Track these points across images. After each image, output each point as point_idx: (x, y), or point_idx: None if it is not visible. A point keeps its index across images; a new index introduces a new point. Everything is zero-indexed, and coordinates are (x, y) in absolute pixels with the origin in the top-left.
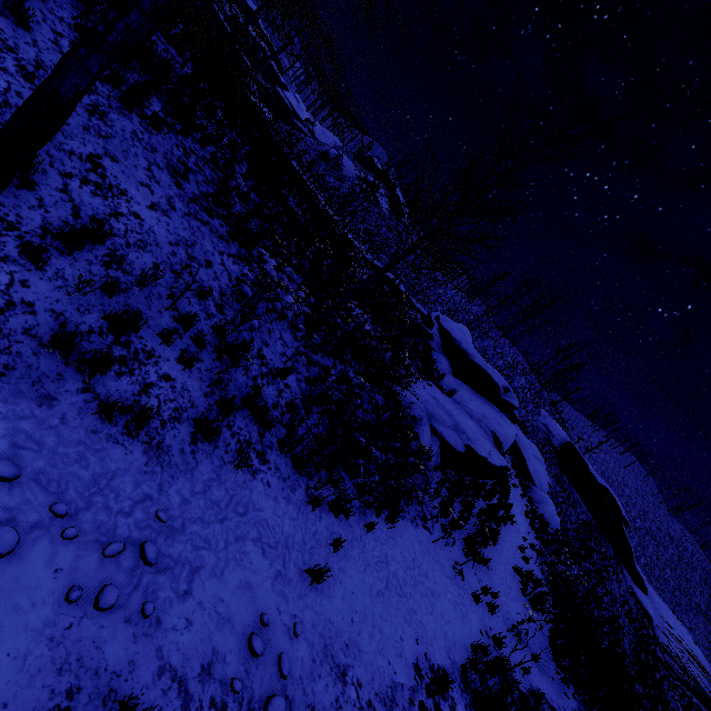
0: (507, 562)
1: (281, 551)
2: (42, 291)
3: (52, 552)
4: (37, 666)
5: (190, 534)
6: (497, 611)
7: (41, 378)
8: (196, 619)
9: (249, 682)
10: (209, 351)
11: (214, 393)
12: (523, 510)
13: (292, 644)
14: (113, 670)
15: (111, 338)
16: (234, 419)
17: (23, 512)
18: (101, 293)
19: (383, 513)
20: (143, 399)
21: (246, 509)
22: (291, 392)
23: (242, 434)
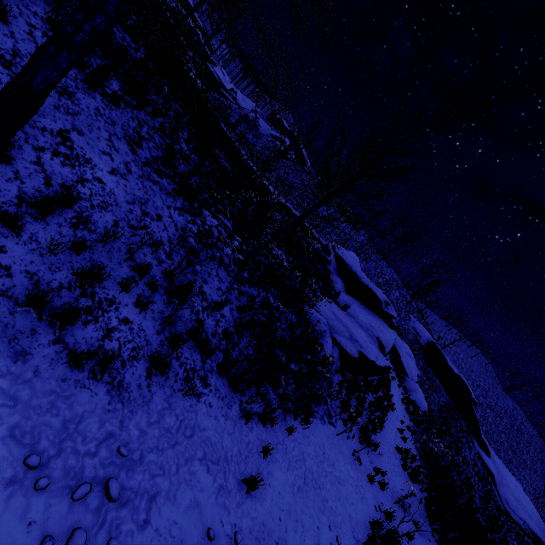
0: (390, 443)
1: (222, 465)
2: (18, 255)
3: (26, 506)
4: None
5: (147, 464)
6: (385, 487)
7: (17, 335)
8: None
9: None
10: (160, 293)
11: (165, 330)
12: (400, 397)
13: None
14: None
15: (78, 291)
16: (182, 350)
17: None
18: (70, 252)
19: (299, 416)
20: (106, 343)
21: (192, 431)
22: (226, 321)
23: (188, 363)
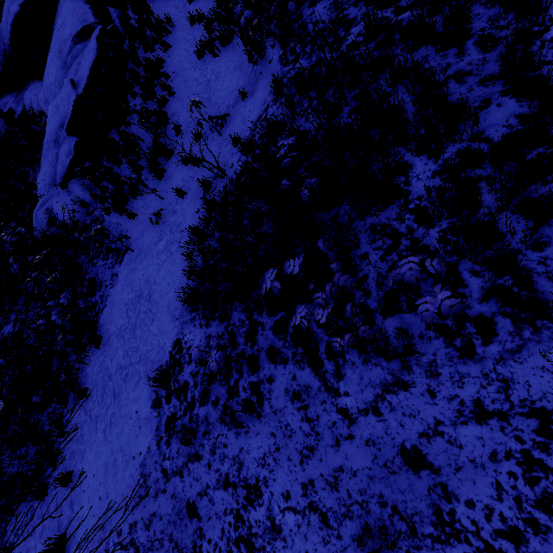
0: (194, 70)
1: None
2: None
3: None
4: None
5: None
6: (208, 142)
7: None
8: None
9: None
10: None
11: None
12: None
13: None
14: None
15: None
16: None
17: None
18: None
19: (92, 345)
20: None
21: None
22: None
23: None
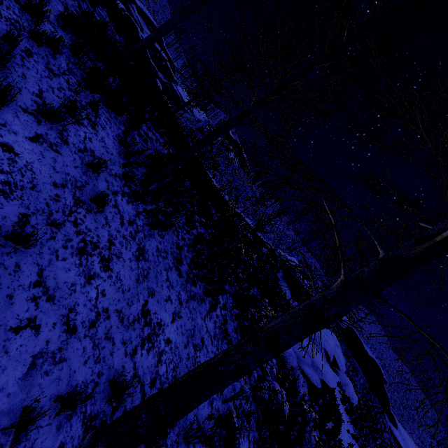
0: None
1: None
2: None
3: None
4: None
5: None
6: None
7: None
8: None
9: None
10: None
11: None
12: (339, 397)
13: None
14: None
15: None
16: None
17: None
18: None
19: None
20: None
21: None
22: (251, 427)
23: None
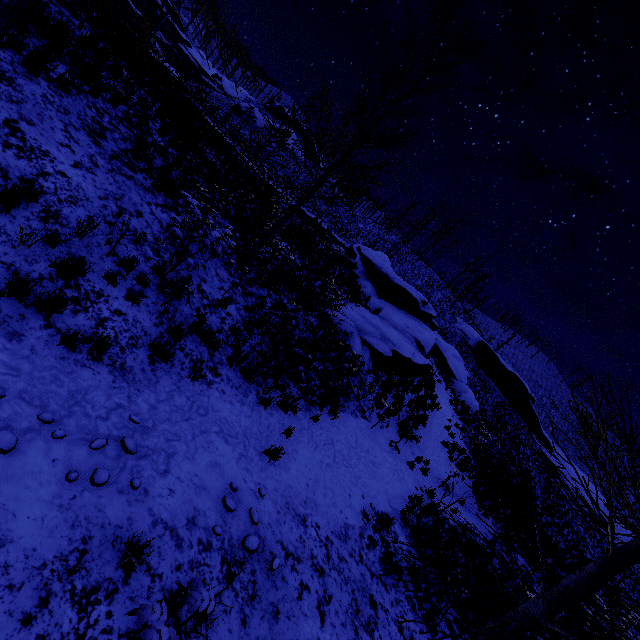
0: (436, 439)
1: (241, 440)
2: None
3: (47, 448)
4: (53, 524)
5: (161, 431)
6: (429, 474)
7: (6, 319)
8: (177, 489)
9: (227, 528)
10: (153, 289)
11: (164, 323)
12: (448, 399)
13: (259, 502)
14: (116, 524)
15: (61, 282)
16: (185, 343)
17: (16, 421)
18: (44, 245)
19: (326, 409)
20: (101, 331)
21: (206, 411)
22: (233, 319)
23: (194, 355)
